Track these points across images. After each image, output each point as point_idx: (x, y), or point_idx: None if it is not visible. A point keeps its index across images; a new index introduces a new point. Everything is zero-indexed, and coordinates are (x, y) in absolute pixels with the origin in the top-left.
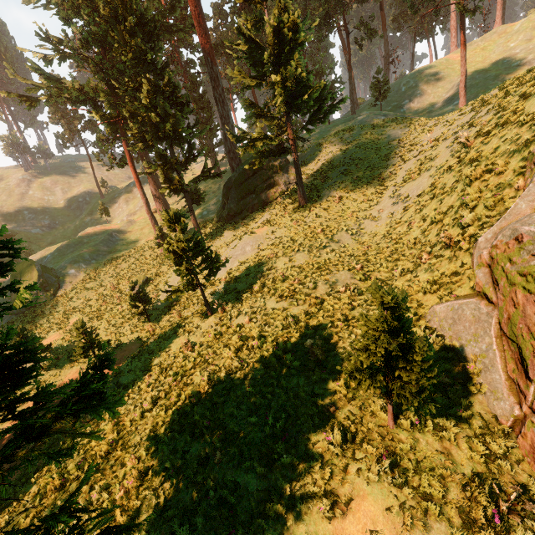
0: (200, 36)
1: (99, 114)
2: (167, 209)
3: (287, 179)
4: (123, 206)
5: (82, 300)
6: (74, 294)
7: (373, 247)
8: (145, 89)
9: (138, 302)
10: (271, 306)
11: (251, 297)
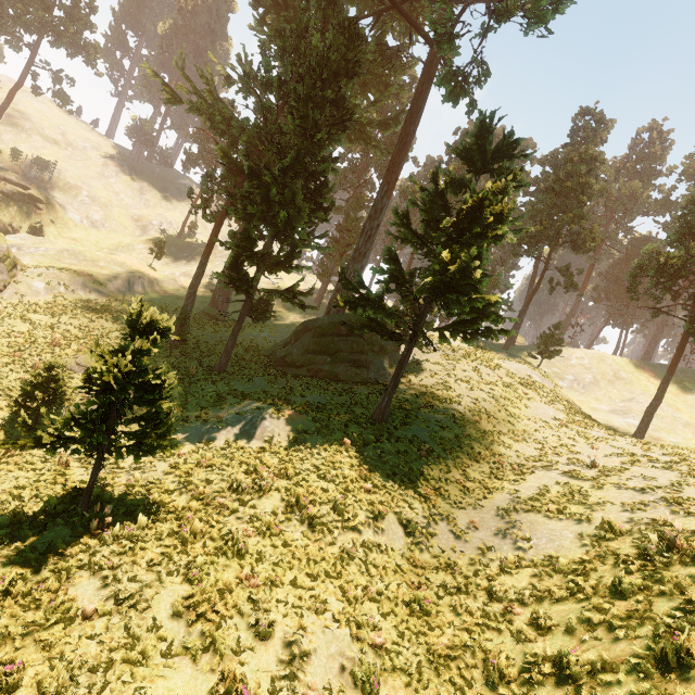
0: (392, 161)
1: (224, 152)
2: (226, 298)
3: (382, 368)
4: (191, 260)
5: (1, 328)
6: (2, 314)
7: (428, 595)
8: (288, 161)
9: (40, 392)
10: (158, 611)
11: (161, 542)
